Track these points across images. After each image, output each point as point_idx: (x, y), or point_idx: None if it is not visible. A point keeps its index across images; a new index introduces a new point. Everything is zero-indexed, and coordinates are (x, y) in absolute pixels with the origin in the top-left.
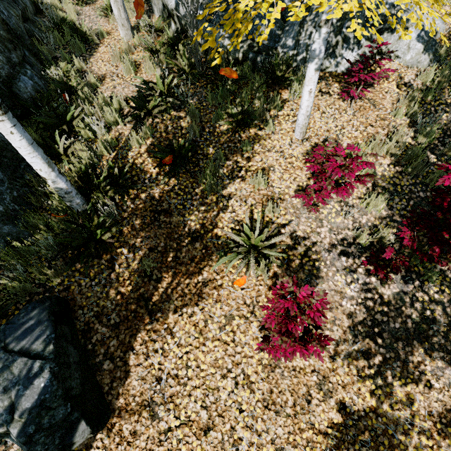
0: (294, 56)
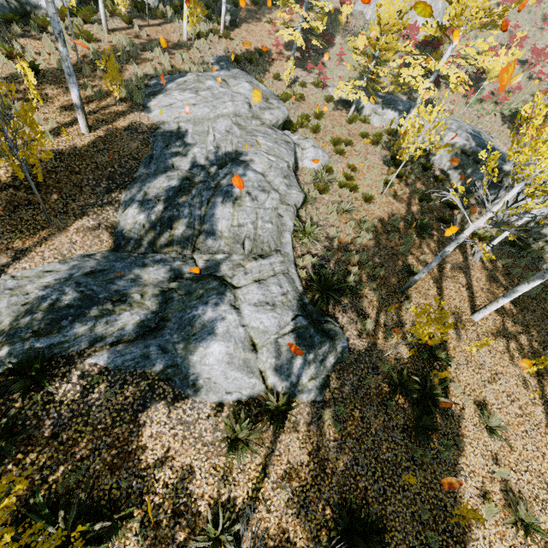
0: None
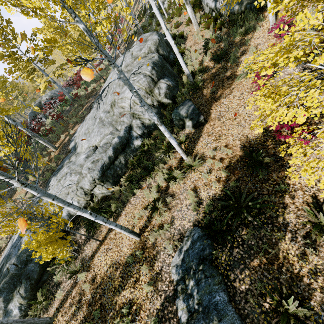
0: None
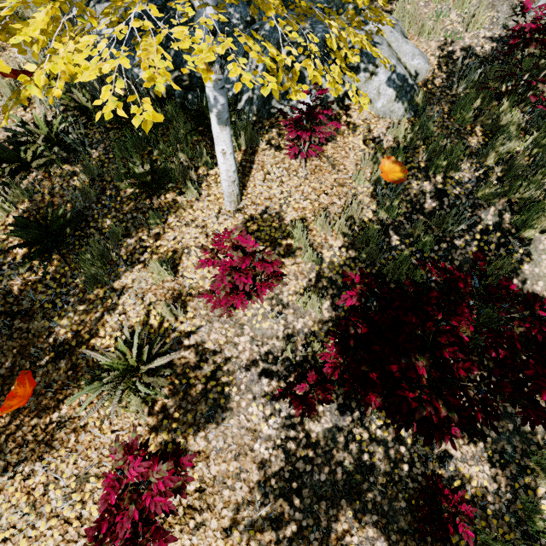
0: (239, 95)
